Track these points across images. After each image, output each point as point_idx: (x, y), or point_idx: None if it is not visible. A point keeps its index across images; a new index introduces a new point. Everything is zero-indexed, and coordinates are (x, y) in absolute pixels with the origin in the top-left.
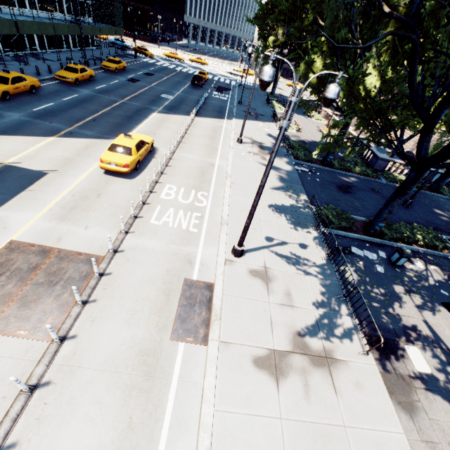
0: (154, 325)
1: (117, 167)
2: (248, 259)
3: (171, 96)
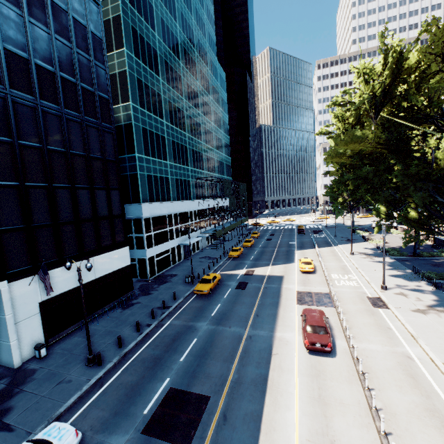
0: (364, 305)
1: (308, 269)
2: (390, 290)
3: (294, 242)
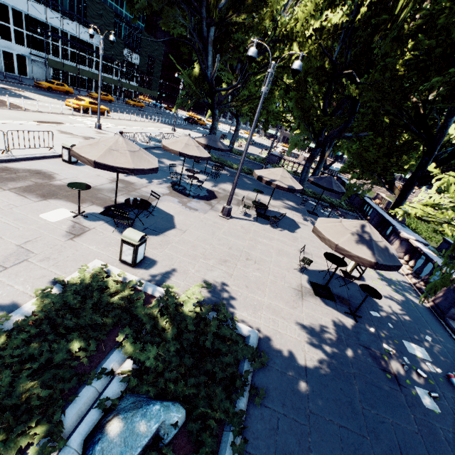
0: (31, 119)
1: (73, 105)
2: (101, 131)
3: (159, 118)
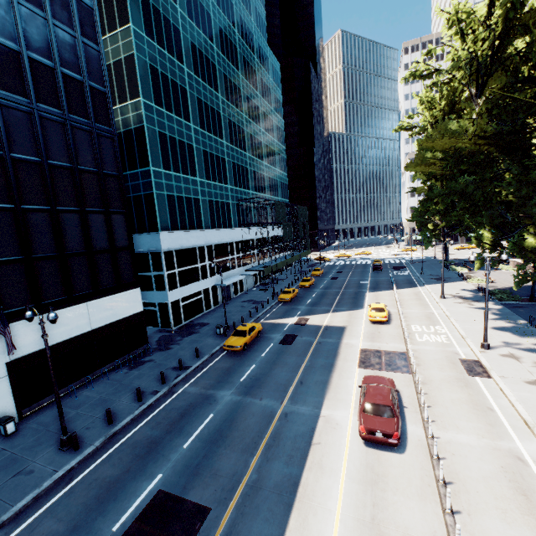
0: (455, 372)
1: (380, 318)
2: (495, 350)
3: (367, 281)
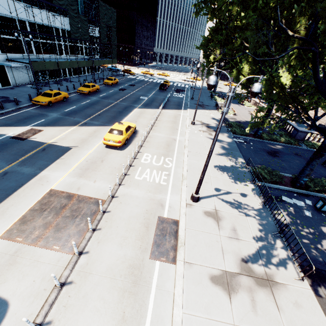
0: (138, 247)
1: (113, 143)
2: (203, 204)
3: (146, 97)
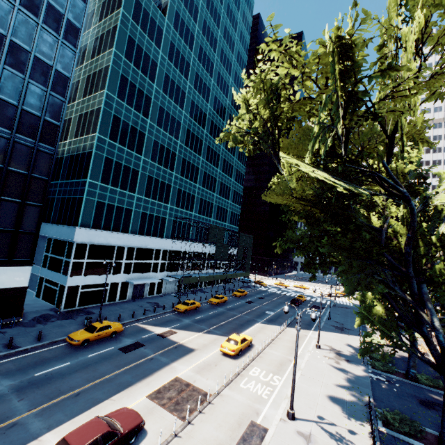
0: (229, 435)
1: (228, 351)
2: (298, 424)
3: (273, 312)
